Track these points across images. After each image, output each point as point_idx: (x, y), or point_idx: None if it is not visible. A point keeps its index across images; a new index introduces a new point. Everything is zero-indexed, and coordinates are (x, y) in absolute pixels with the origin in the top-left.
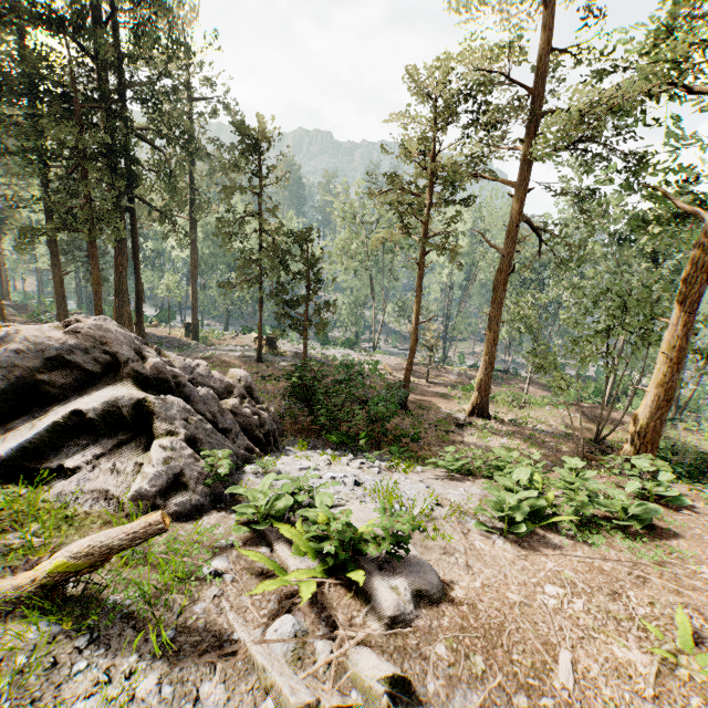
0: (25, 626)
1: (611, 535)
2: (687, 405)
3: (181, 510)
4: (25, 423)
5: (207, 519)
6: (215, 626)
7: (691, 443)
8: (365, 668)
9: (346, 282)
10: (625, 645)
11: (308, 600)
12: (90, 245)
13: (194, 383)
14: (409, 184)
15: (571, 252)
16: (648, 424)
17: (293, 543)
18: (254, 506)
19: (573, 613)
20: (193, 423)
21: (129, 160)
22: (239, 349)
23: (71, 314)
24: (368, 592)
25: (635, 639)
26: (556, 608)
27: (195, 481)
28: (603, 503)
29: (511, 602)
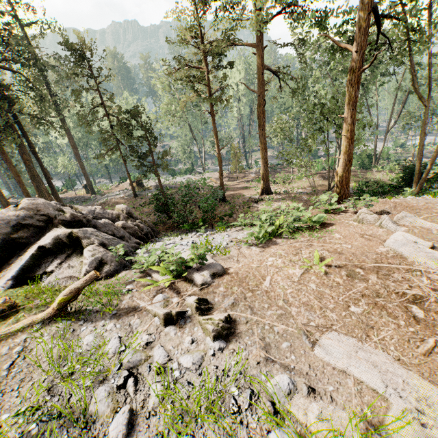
0: (57, 324)
1: (304, 232)
2: (383, 156)
3: (108, 274)
4: (17, 259)
5: (121, 274)
6: (132, 305)
7: (379, 178)
8: (191, 301)
9: (176, 132)
10: (294, 269)
11: (168, 288)
12: (1, 152)
13: (97, 218)
14: (189, 62)
15: (297, 83)
16: (343, 175)
17: (160, 272)
18: (142, 264)
19: (277, 264)
20: (100, 237)
21: (2, 88)
22: (121, 192)
23: (8, 199)
24: (192, 279)
25: (299, 266)
26: (271, 265)
27: (110, 261)
28: (303, 220)
29: (253, 267)
